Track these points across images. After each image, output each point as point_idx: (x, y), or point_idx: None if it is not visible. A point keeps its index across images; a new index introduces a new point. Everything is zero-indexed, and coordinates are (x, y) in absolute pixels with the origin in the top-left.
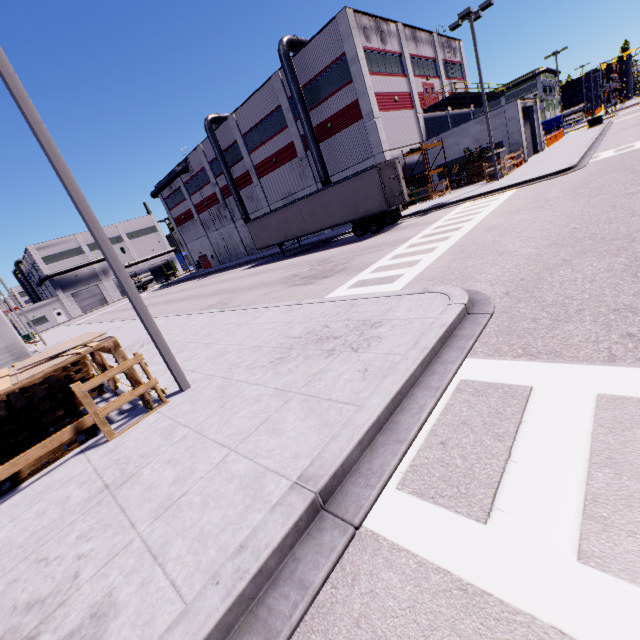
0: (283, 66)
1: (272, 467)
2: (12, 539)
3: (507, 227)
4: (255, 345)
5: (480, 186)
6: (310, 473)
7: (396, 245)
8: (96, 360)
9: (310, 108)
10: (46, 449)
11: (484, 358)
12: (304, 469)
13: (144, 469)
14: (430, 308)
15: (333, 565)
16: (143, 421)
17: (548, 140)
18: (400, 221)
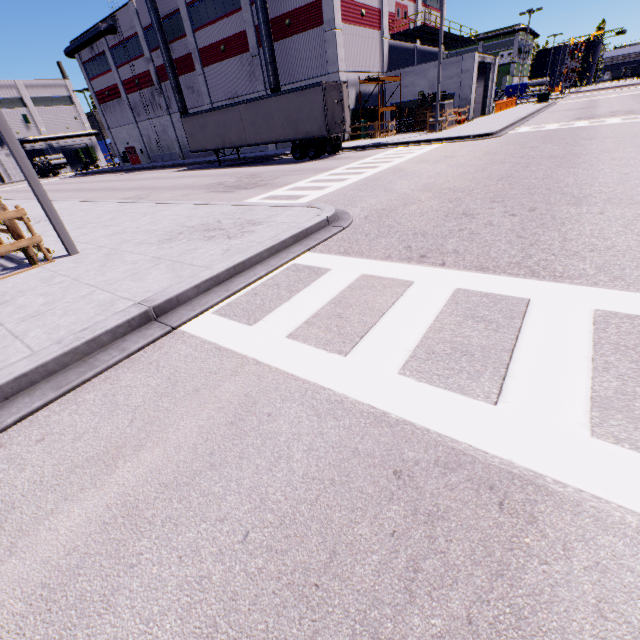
0: None
1: (126, 297)
2: None
3: (409, 172)
4: (151, 229)
5: (420, 134)
6: (151, 298)
7: (321, 172)
8: None
9: None
10: None
11: (318, 253)
12: (148, 297)
13: (19, 298)
14: (303, 217)
15: (149, 343)
16: (25, 272)
17: (498, 105)
18: (340, 152)
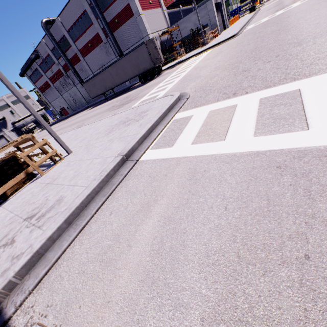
0: None
1: (109, 156)
2: (15, 206)
3: (203, 66)
4: (98, 132)
5: (198, 49)
6: (121, 152)
7: (159, 83)
8: (23, 152)
9: (103, 10)
10: (15, 182)
11: (182, 112)
12: (119, 152)
13: (61, 175)
14: (166, 101)
15: (130, 169)
16: (55, 167)
17: (231, 21)
18: (162, 72)
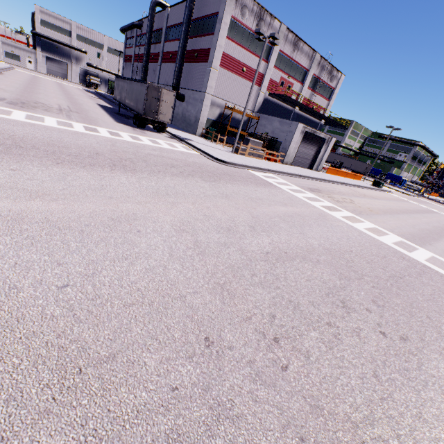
0: None
1: None
2: None
3: (63, 134)
4: None
5: (224, 149)
6: None
7: (77, 121)
8: None
9: (195, 35)
10: None
11: None
12: None
13: None
14: None
15: None
16: None
17: (333, 170)
18: (165, 133)
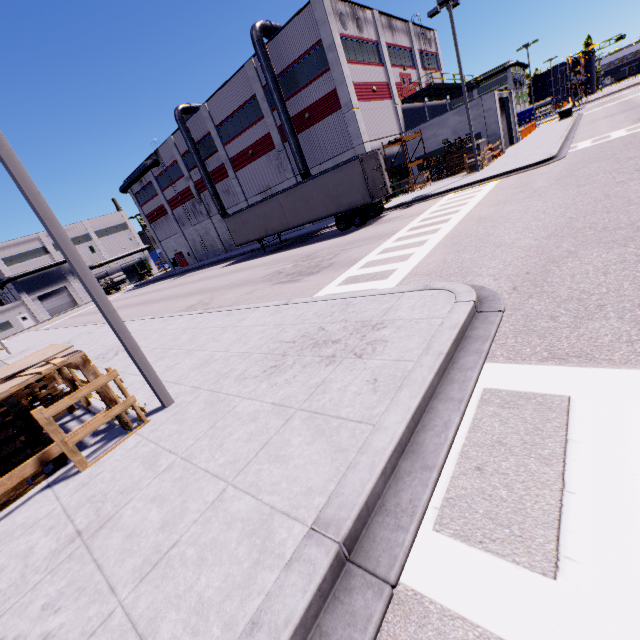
0: (257, 53)
1: (280, 507)
2: None
3: (498, 218)
4: (244, 351)
5: (461, 177)
6: (329, 515)
7: (383, 239)
8: (63, 375)
9: (286, 98)
10: (4, 488)
11: (506, 362)
12: (321, 510)
13: (124, 509)
14: (435, 307)
15: None
16: (121, 446)
17: (522, 132)
18: (383, 214)
